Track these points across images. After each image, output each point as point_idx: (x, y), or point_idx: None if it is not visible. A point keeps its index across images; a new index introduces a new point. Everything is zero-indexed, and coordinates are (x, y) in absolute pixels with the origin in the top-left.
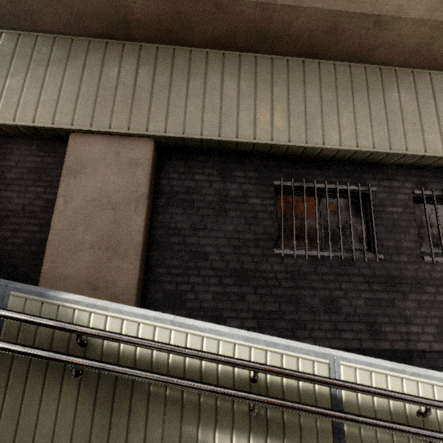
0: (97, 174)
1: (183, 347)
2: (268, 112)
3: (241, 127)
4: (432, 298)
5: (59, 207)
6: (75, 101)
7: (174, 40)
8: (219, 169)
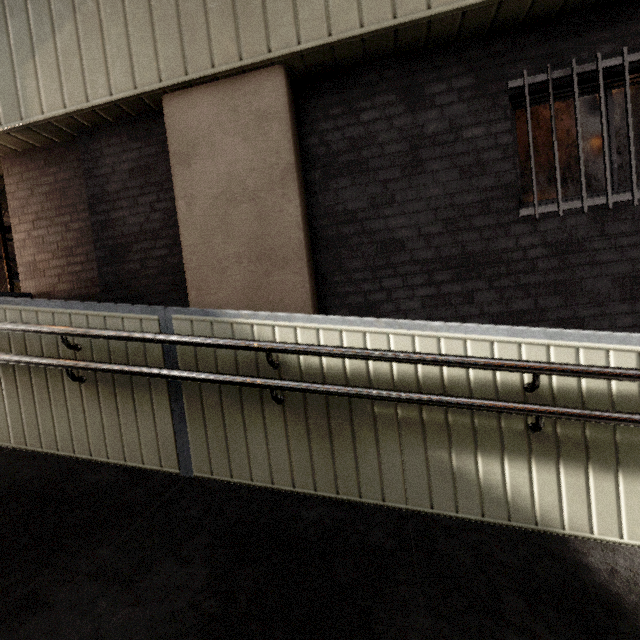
0: (216, 151)
1: (413, 353)
2: None
3: None
4: None
5: (182, 214)
6: (152, 37)
7: None
8: (401, 90)
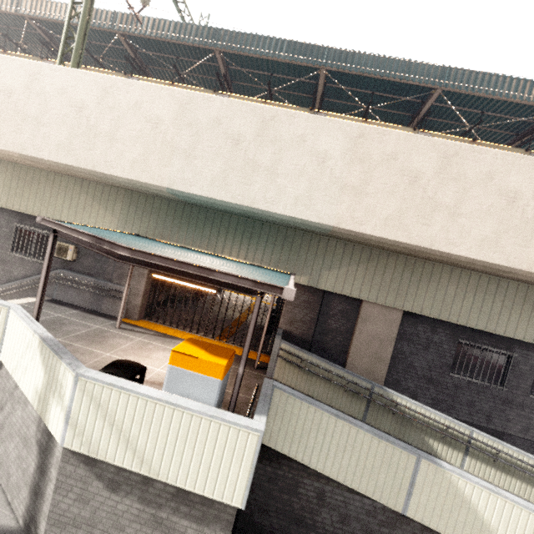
0: (374, 323)
1: (426, 416)
2: (468, 308)
3: (451, 314)
4: (526, 414)
5: (356, 335)
6: (370, 286)
7: (427, 260)
8: (430, 326)
